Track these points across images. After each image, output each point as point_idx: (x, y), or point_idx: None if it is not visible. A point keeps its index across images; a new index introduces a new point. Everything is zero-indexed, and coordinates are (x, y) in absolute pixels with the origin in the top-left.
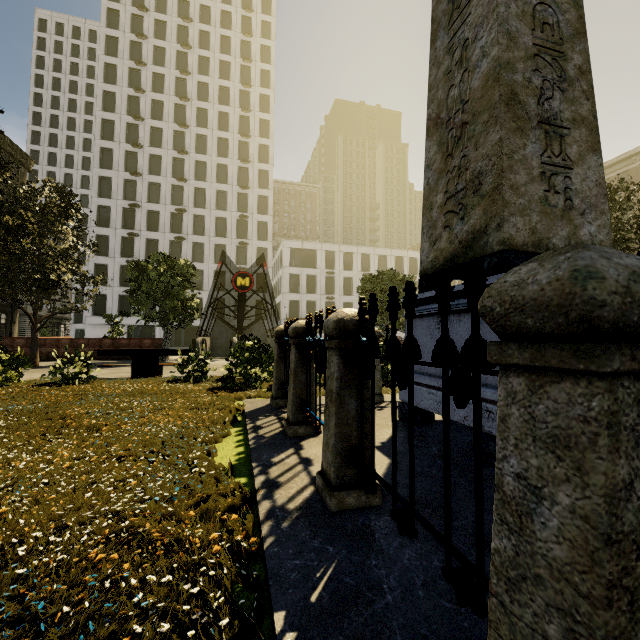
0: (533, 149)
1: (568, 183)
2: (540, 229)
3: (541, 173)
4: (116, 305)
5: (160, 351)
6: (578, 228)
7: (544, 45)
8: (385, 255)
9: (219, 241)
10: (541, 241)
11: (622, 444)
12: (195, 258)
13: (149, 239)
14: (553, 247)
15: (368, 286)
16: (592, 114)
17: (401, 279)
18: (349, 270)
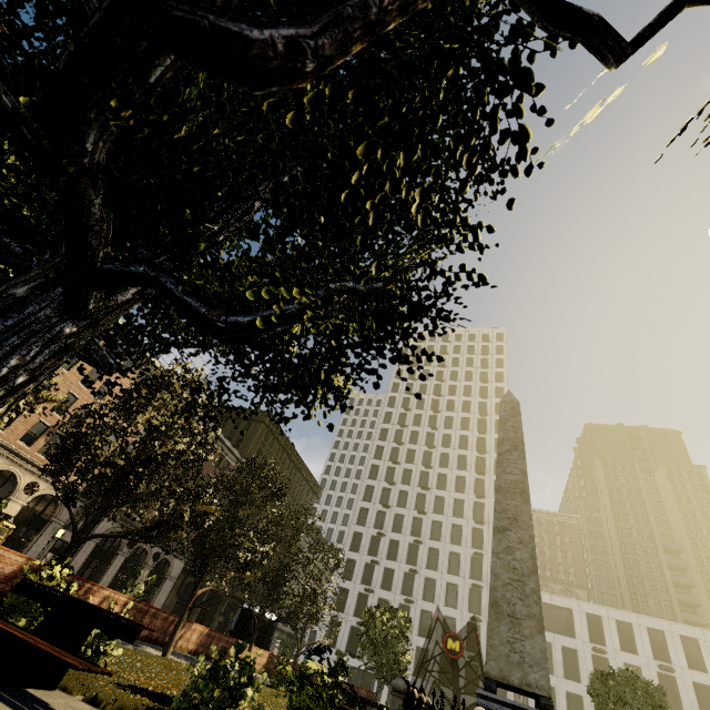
0: (504, 628)
1: (523, 648)
2: (505, 670)
3: (507, 641)
4: (346, 637)
5: (368, 700)
6: (527, 674)
7: (513, 578)
8: (693, 637)
9: (451, 579)
10: (505, 676)
11: (393, 704)
12: (425, 595)
13: (387, 567)
14: (511, 681)
15: (597, 687)
16: (539, 612)
17: (645, 688)
18: (631, 652)
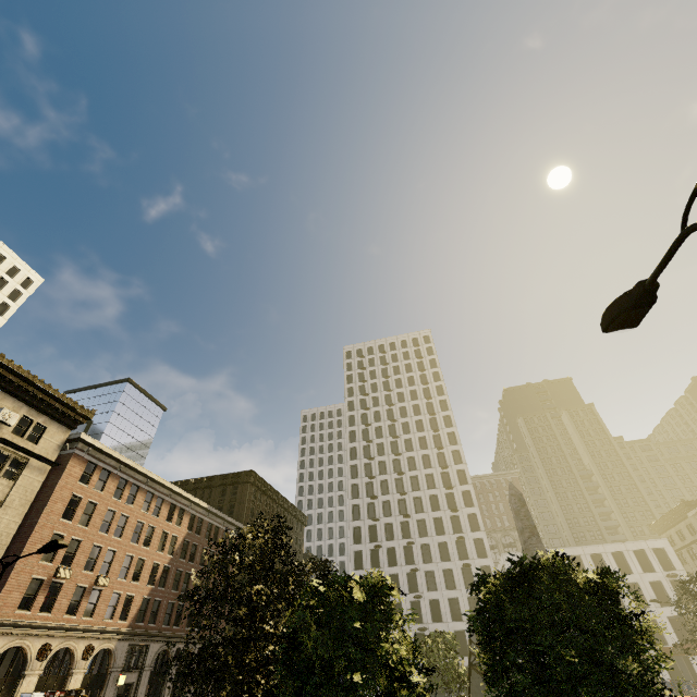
0: None
1: None
2: None
3: None
4: None
5: None
6: None
7: None
8: (619, 550)
9: (445, 566)
10: None
11: None
12: (429, 587)
13: (391, 574)
14: None
15: None
16: None
17: None
18: None
